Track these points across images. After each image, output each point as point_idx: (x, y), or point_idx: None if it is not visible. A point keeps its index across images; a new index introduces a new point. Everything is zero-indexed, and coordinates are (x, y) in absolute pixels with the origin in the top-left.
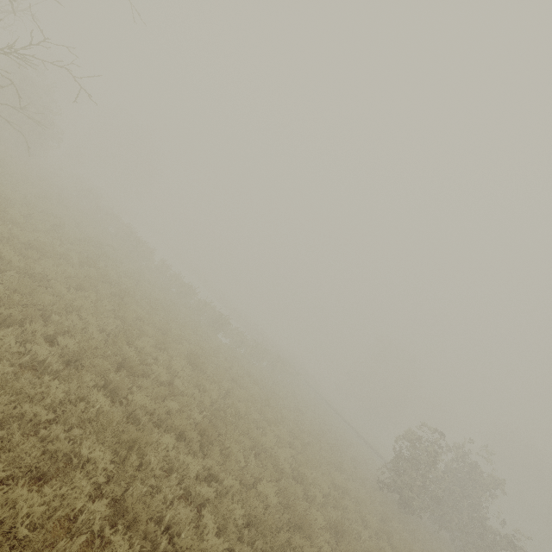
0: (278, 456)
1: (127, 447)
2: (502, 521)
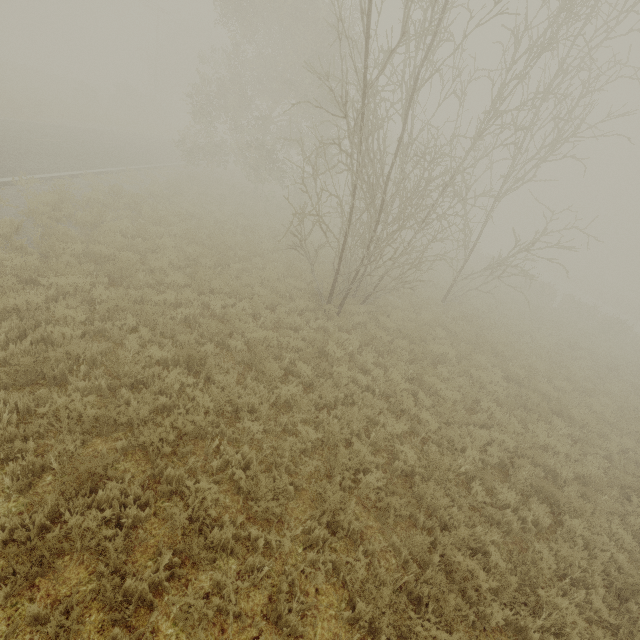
0: None
1: None
2: None
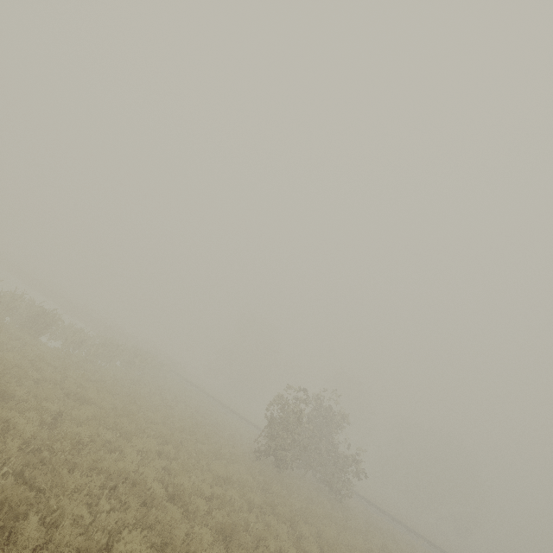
0: (144, 481)
1: None
2: (348, 445)
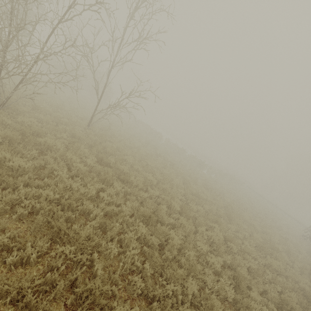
0: (254, 224)
1: (215, 222)
2: None
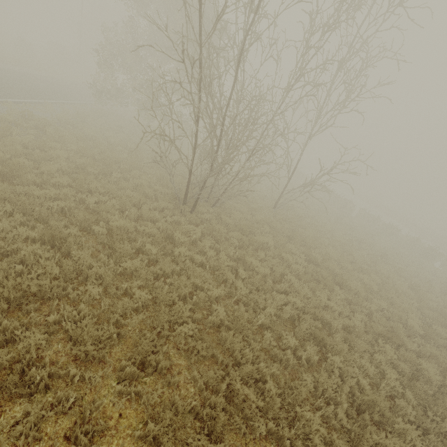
0: None
1: None
2: None
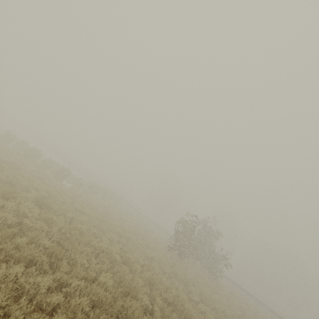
0: (111, 252)
1: None
2: (221, 249)
